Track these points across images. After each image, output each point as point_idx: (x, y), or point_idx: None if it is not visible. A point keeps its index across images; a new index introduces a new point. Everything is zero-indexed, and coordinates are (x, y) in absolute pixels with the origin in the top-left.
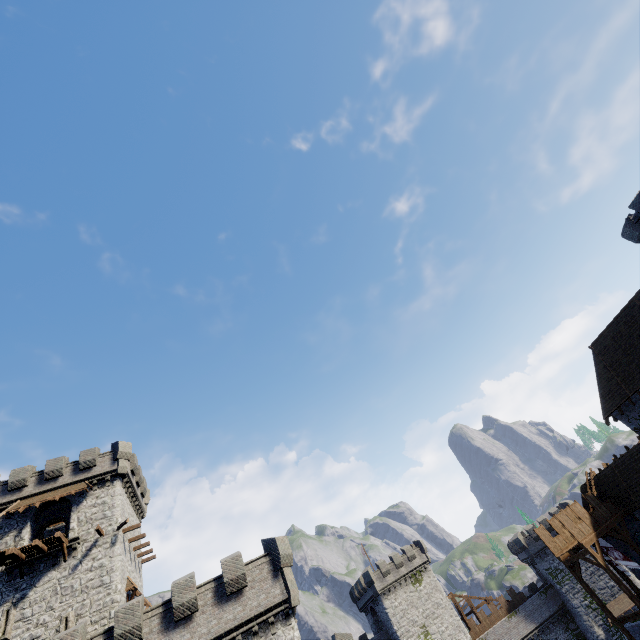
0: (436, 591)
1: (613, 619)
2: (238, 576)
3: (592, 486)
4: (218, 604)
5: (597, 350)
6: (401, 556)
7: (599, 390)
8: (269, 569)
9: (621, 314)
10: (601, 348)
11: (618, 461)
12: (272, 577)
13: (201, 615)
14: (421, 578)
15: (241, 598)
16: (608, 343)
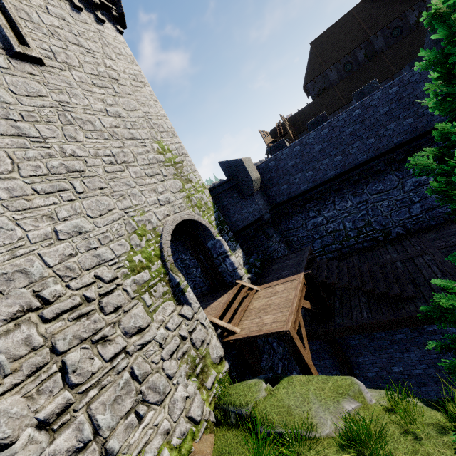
0: None
1: None
2: None
3: (281, 126)
4: None
5: (314, 45)
6: None
7: (307, 70)
8: None
9: (340, 21)
10: (318, 44)
11: (300, 111)
12: None
13: None
14: None
15: None
16: (324, 40)
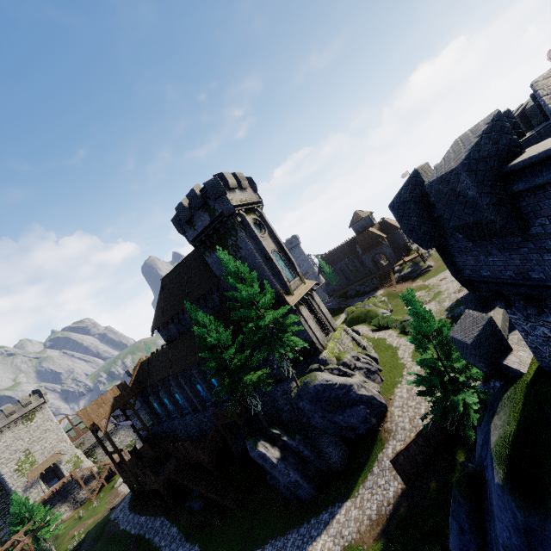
0: (48, 421)
1: (107, 454)
2: None
3: (136, 370)
4: None
5: (163, 284)
6: (15, 406)
7: (155, 312)
8: None
9: (178, 266)
10: (165, 284)
11: (151, 358)
12: None
13: None
14: (34, 416)
15: None
16: (168, 283)
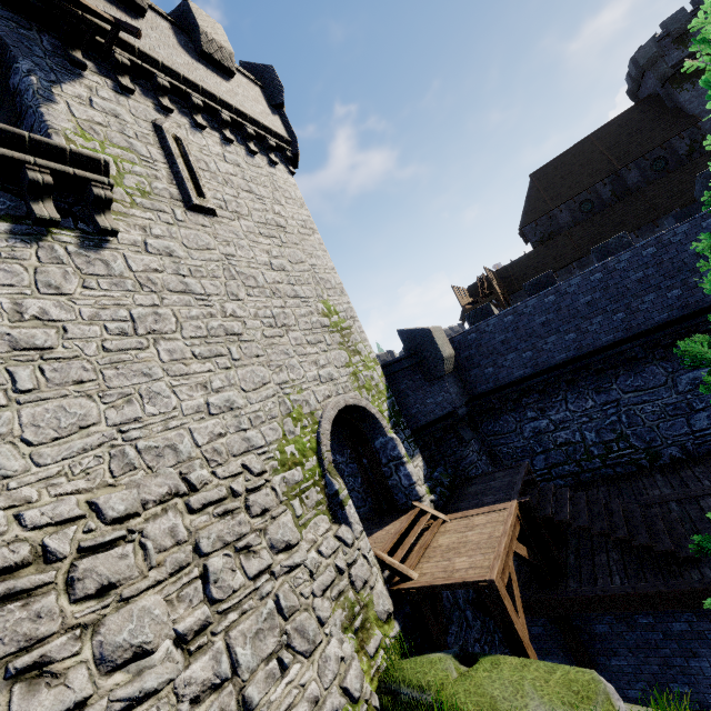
0: None
1: None
2: (223, 44)
3: (485, 281)
4: (183, 48)
5: (536, 178)
6: None
7: (524, 208)
8: (261, 95)
9: (573, 148)
10: (541, 176)
11: (514, 262)
12: (267, 106)
13: (149, 29)
14: None
15: (223, 81)
16: (550, 172)
